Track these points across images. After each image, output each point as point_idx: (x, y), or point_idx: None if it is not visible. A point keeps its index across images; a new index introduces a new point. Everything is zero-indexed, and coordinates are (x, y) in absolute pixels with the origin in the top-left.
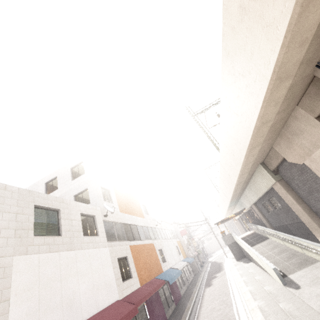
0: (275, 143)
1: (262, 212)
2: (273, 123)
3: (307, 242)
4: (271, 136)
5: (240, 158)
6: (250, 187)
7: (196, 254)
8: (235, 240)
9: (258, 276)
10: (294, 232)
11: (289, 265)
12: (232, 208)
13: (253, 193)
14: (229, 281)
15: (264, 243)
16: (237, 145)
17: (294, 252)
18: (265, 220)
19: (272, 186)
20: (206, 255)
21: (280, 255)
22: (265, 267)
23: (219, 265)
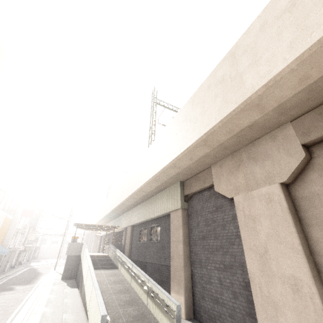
0: (218, 163)
1: (133, 238)
2: (256, 123)
3: (164, 292)
4: (229, 146)
5: (175, 152)
6: (145, 205)
7: (21, 250)
8: (81, 253)
9: (71, 314)
10: (149, 274)
11: (122, 315)
12: (106, 221)
13: (143, 213)
14: (23, 305)
15: (110, 271)
16: (188, 131)
17: (136, 297)
18: (128, 248)
19: (170, 212)
20: (34, 258)
21: (119, 294)
22: (91, 305)
23: (36, 276)
